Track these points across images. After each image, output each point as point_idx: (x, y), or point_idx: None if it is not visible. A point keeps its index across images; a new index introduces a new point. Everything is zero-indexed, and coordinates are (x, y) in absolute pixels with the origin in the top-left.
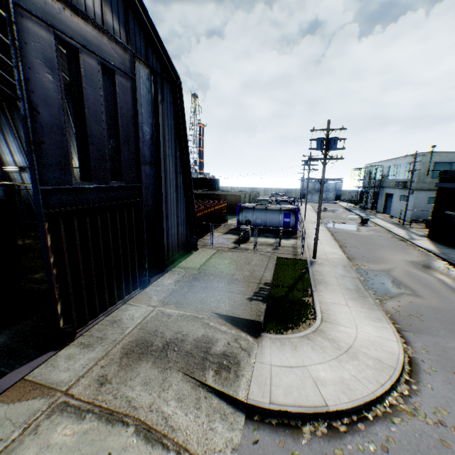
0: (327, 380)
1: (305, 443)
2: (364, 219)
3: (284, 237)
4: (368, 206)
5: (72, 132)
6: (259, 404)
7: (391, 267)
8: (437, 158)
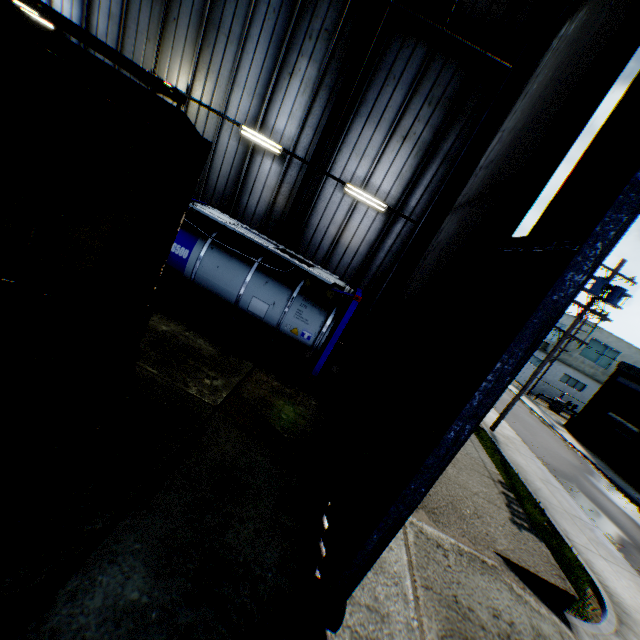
0: None
1: None
2: None
3: None
4: None
5: (237, 31)
6: None
7: (573, 476)
8: (597, 335)
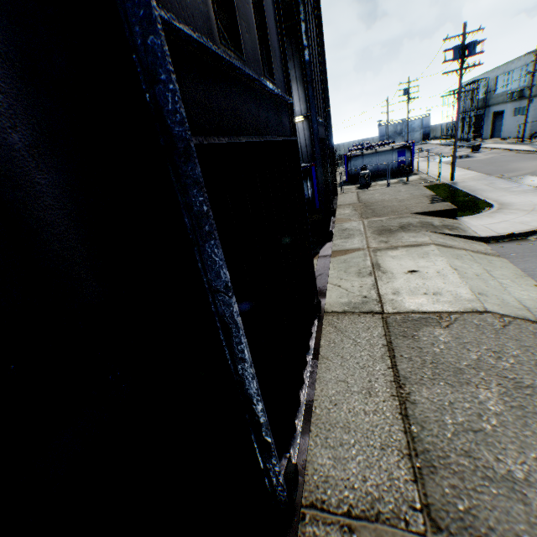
0: (528, 221)
1: (533, 242)
2: (475, 146)
3: (403, 176)
4: (468, 136)
5: None
6: (491, 236)
7: (531, 171)
8: None
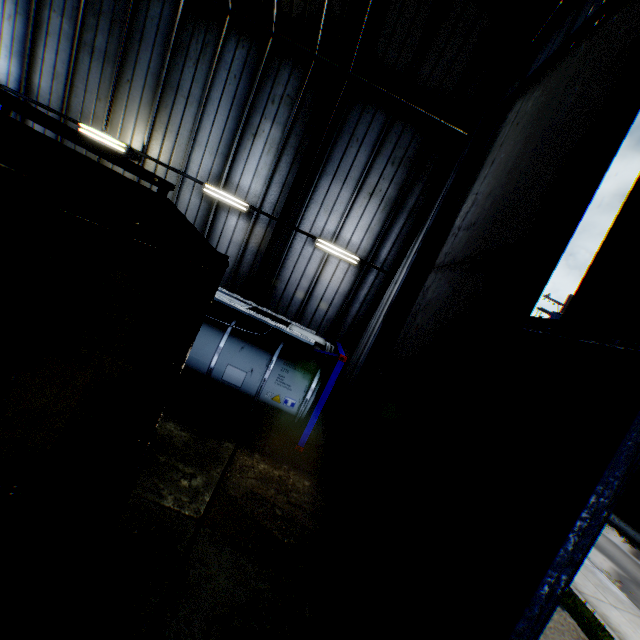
0: None
1: None
2: None
3: None
4: None
5: (197, 93)
6: None
7: None
8: None
